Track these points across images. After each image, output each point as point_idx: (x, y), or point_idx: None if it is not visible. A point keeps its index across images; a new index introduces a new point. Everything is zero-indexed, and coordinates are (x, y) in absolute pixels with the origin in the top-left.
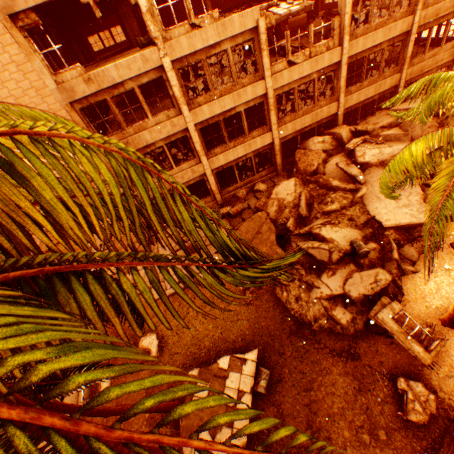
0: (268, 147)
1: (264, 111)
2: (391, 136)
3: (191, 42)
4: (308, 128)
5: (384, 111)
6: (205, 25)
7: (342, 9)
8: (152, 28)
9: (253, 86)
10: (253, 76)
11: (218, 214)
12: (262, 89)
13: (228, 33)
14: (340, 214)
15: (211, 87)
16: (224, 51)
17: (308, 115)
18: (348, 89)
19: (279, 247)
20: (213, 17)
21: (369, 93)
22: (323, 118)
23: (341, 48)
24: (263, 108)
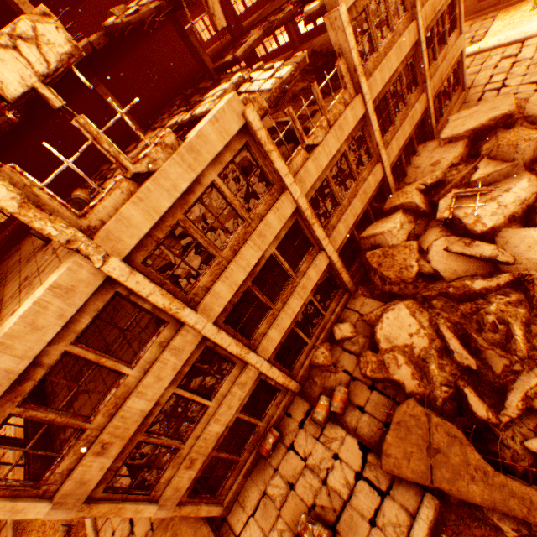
0: (325, 270)
1: (302, 230)
2: (494, 175)
3: (146, 207)
4: (360, 213)
5: (427, 143)
6: (158, 165)
7: (342, 46)
8: (49, 229)
9: (276, 208)
10: (269, 195)
11: (315, 422)
12: (289, 205)
13: (206, 156)
14: (534, 336)
15: (214, 250)
16: (209, 185)
17: (356, 199)
18: (383, 140)
19: (509, 478)
20: (167, 144)
21: (406, 132)
22: (371, 191)
23: (361, 96)
24: (299, 227)
